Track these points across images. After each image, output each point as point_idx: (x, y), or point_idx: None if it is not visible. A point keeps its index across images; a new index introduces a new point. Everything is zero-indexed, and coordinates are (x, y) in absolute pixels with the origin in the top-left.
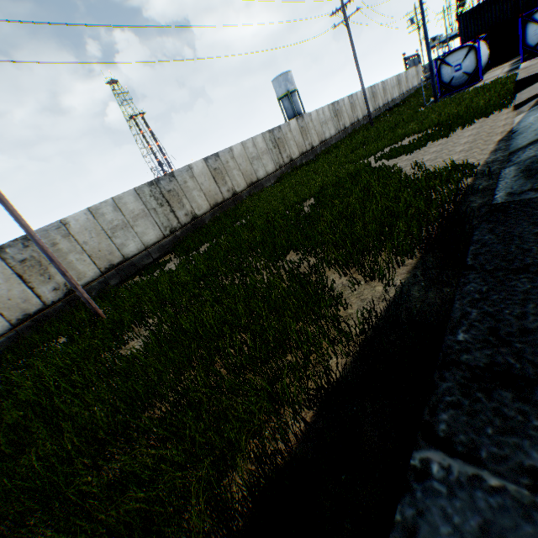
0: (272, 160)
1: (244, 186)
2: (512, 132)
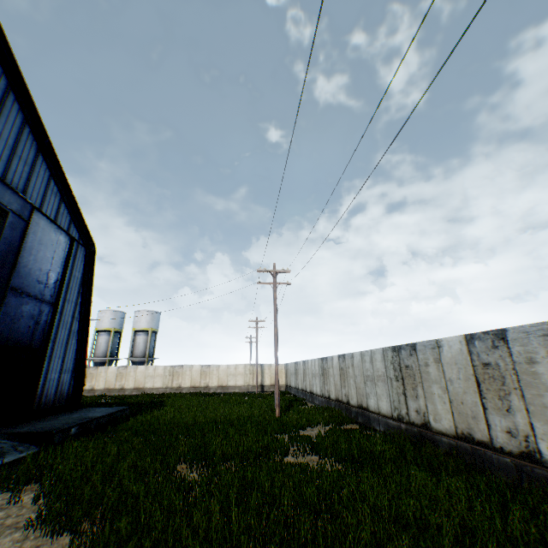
0: None
1: None
2: None
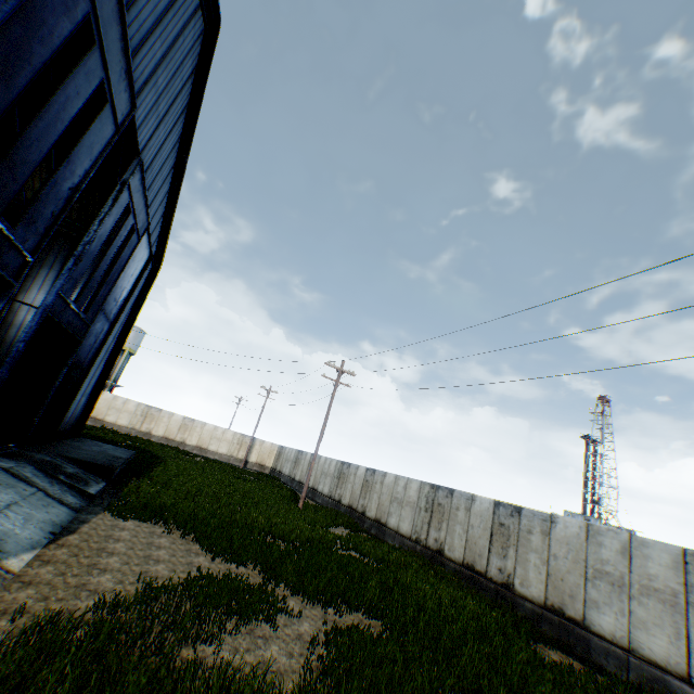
0: (685, 639)
1: (536, 594)
2: (55, 535)
